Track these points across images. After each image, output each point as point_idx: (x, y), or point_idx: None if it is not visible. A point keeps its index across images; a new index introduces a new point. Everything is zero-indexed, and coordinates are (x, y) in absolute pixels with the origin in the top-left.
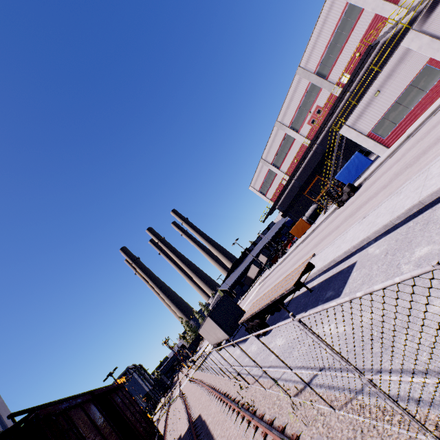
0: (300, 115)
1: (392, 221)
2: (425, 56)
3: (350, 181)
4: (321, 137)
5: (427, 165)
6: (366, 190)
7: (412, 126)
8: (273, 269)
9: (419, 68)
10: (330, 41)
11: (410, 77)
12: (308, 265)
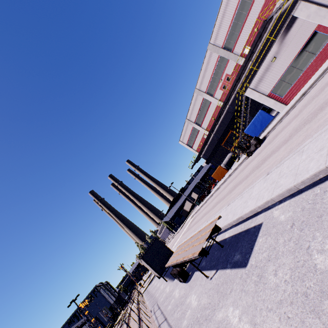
0: (213, 83)
1: (296, 185)
2: (313, 23)
3: (257, 134)
4: (231, 99)
5: (327, 121)
6: (269, 143)
7: (306, 85)
8: (201, 206)
9: (308, 34)
10: (232, 20)
11: (301, 43)
12: (215, 227)
